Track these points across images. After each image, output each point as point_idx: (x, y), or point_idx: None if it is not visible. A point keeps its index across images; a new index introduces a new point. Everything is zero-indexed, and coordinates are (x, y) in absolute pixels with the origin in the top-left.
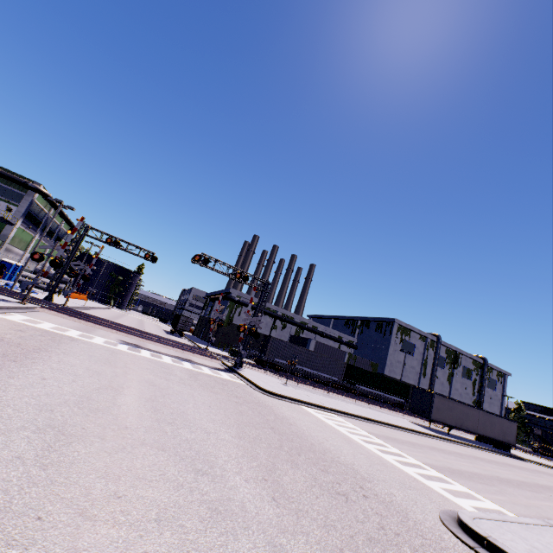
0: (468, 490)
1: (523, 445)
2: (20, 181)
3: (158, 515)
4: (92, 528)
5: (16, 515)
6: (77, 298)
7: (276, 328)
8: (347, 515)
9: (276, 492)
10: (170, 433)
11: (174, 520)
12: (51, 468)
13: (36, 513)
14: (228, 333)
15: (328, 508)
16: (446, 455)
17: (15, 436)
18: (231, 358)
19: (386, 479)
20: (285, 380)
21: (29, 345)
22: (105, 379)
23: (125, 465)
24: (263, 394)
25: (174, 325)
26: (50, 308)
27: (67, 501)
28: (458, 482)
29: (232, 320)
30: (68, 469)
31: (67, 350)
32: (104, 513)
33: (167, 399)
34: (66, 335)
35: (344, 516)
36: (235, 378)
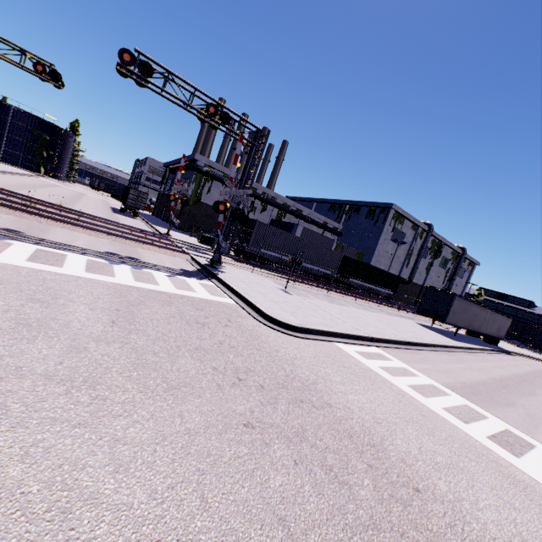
0: None
1: None
2: None
3: None
4: None
5: None
6: None
7: (255, 211)
8: None
9: None
10: None
11: None
12: None
13: None
14: (196, 214)
15: None
16: (532, 402)
17: None
18: (202, 247)
19: None
20: (278, 280)
21: None
22: None
23: None
24: (275, 330)
25: (123, 201)
26: None
27: None
28: None
29: (199, 198)
30: None
31: None
32: None
33: None
34: None
35: None
36: (217, 293)
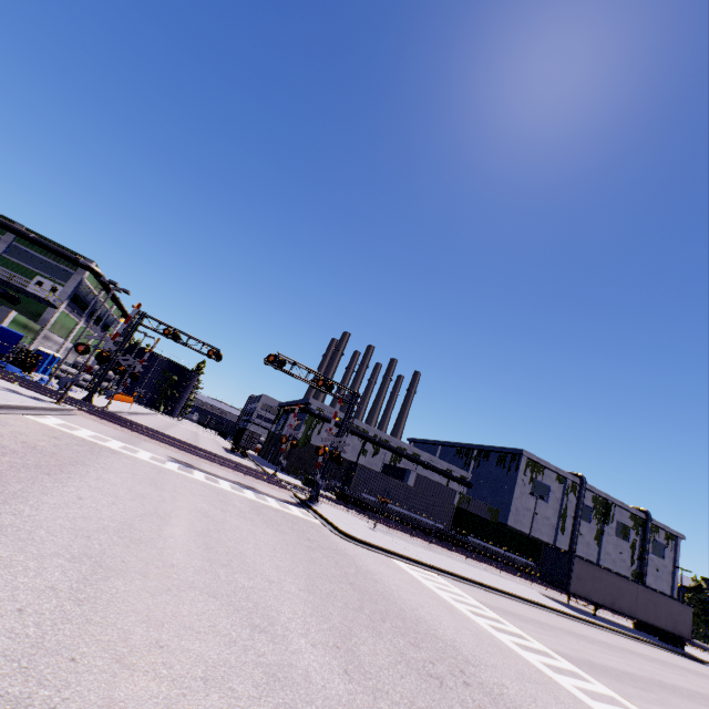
0: (613, 693)
1: (704, 641)
2: (70, 256)
3: (205, 673)
4: (130, 678)
5: (49, 653)
6: (120, 400)
7: (366, 453)
8: (440, 703)
9: (349, 664)
10: (224, 577)
11: (223, 681)
12: (87, 604)
13: (70, 653)
14: (304, 455)
15: (415, 692)
16: (587, 644)
17: (49, 563)
18: (305, 488)
19: (498, 665)
20: (373, 523)
21: (65, 455)
22: (150, 504)
23: (170, 610)
24: (344, 539)
25: (236, 441)
26: (89, 411)
27: (104, 644)
28: (599, 681)
29: (309, 440)
30: (106, 608)
31: (108, 465)
32: (144, 663)
33: (222, 535)
34: (107, 446)
35: (435, 704)
36: (308, 516)
